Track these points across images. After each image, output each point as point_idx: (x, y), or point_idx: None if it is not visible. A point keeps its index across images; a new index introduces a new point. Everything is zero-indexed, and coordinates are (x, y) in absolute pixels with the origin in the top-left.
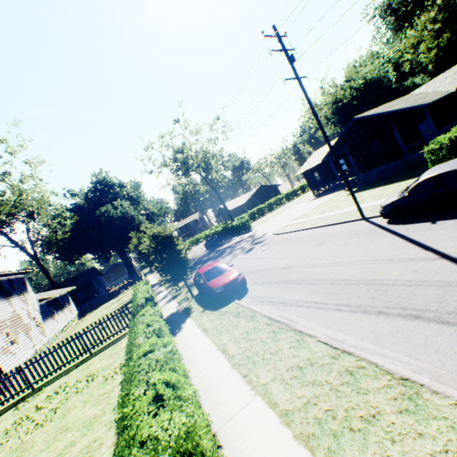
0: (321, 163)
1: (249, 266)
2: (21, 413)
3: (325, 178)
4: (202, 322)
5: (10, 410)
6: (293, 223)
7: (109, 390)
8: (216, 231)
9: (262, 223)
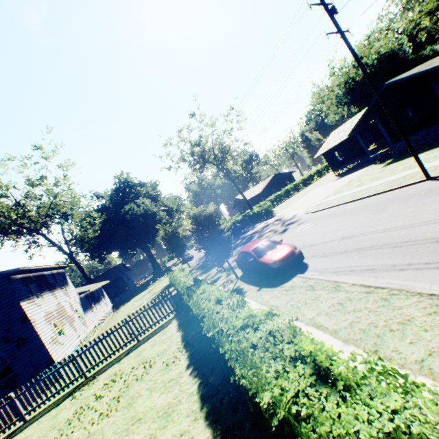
0: (343, 141)
1: (293, 244)
2: (79, 402)
3: (348, 156)
4: (264, 300)
5: (67, 399)
6: (326, 201)
7: (176, 377)
8: (236, 221)
9: (284, 208)
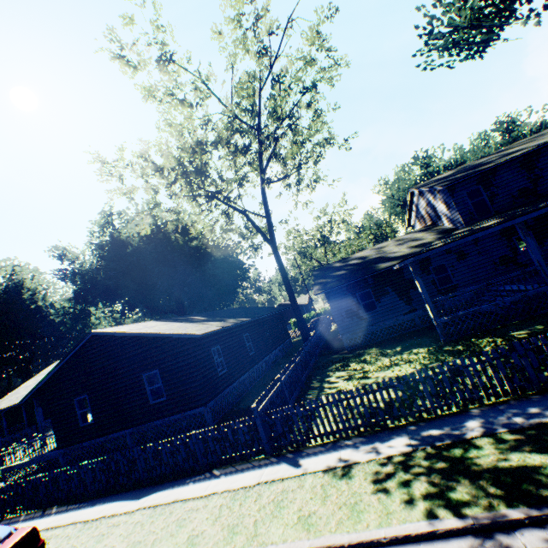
0: None
1: None
2: None
3: None
4: None
5: None
6: None
7: None
8: None
9: None
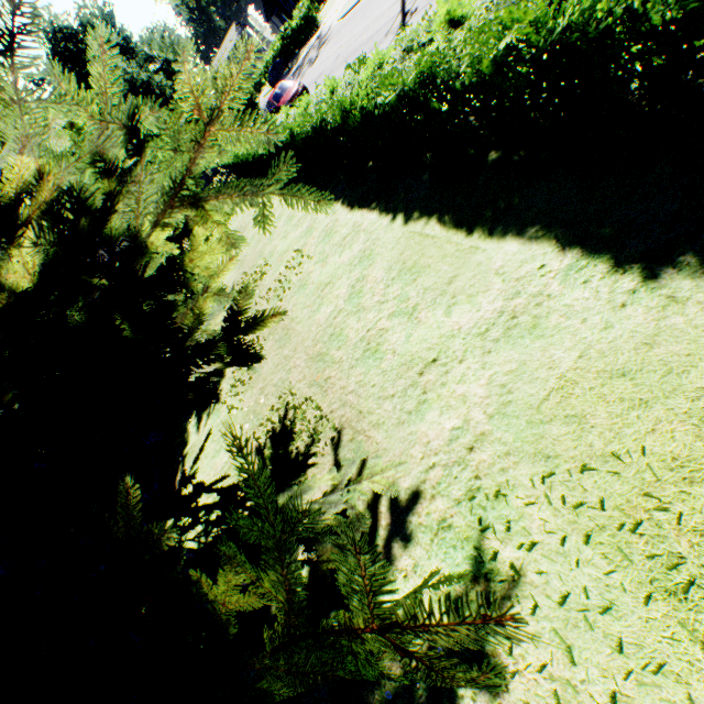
0: None
1: (313, 78)
2: None
3: None
4: None
5: None
6: None
7: None
8: (276, 53)
9: (333, 4)
